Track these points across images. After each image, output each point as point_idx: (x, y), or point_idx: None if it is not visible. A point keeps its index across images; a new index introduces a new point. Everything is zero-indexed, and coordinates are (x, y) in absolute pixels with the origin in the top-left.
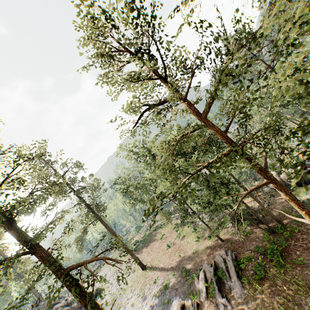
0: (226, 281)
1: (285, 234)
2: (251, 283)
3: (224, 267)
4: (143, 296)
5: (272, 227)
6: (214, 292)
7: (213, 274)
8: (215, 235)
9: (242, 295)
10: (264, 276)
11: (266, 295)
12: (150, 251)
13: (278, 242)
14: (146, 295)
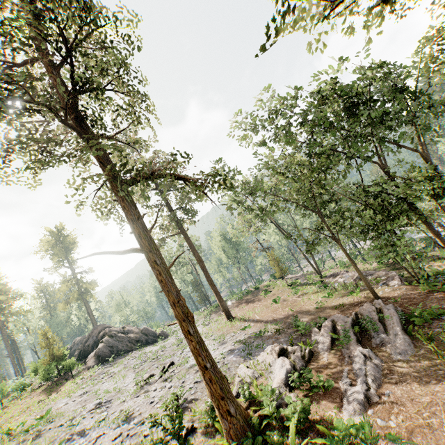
0: (375, 335)
1: None
2: (434, 341)
3: (377, 318)
4: (221, 342)
5: None
6: (347, 342)
7: (350, 324)
8: (366, 283)
9: (409, 352)
10: None
11: None
12: (244, 306)
13: None
14: (225, 341)
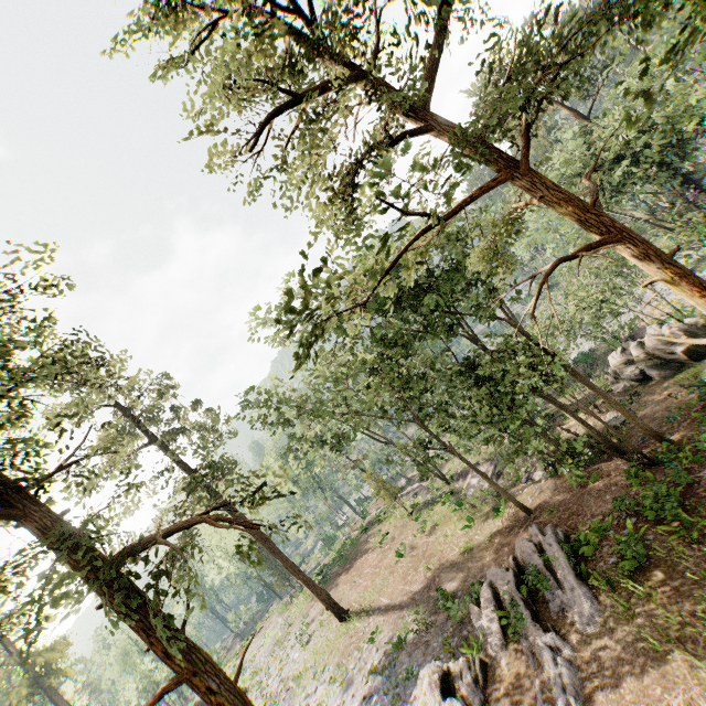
0: (550, 595)
1: (681, 459)
2: (615, 584)
3: (542, 563)
4: (344, 681)
5: (648, 452)
6: (522, 626)
7: (514, 585)
8: (509, 498)
9: (596, 617)
10: (647, 562)
11: (660, 603)
12: (356, 578)
13: (667, 480)
14: (351, 677)
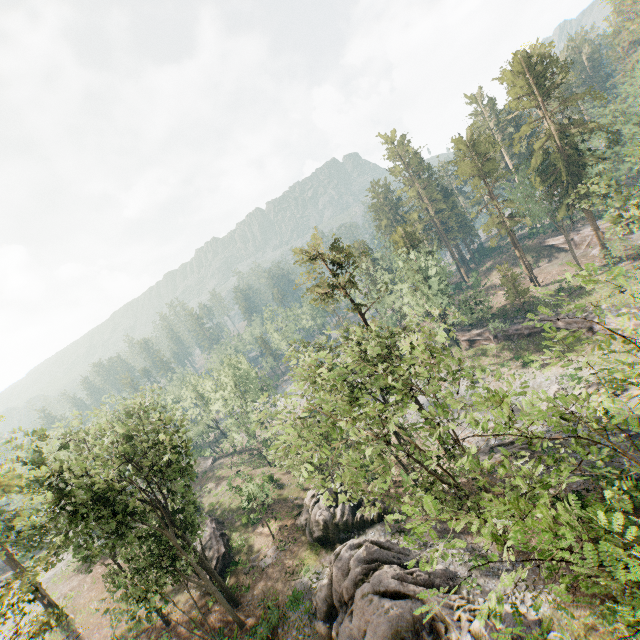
0: None
1: None
2: None
3: None
4: None
5: (220, 635)
6: None
7: None
8: (157, 613)
9: None
10: None
11: None
12: (98, 578)
13: None
14: None
